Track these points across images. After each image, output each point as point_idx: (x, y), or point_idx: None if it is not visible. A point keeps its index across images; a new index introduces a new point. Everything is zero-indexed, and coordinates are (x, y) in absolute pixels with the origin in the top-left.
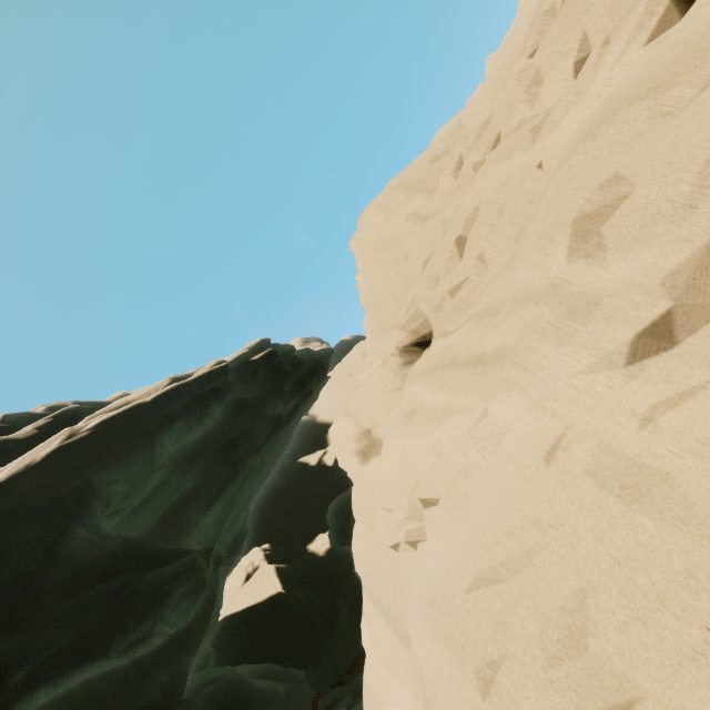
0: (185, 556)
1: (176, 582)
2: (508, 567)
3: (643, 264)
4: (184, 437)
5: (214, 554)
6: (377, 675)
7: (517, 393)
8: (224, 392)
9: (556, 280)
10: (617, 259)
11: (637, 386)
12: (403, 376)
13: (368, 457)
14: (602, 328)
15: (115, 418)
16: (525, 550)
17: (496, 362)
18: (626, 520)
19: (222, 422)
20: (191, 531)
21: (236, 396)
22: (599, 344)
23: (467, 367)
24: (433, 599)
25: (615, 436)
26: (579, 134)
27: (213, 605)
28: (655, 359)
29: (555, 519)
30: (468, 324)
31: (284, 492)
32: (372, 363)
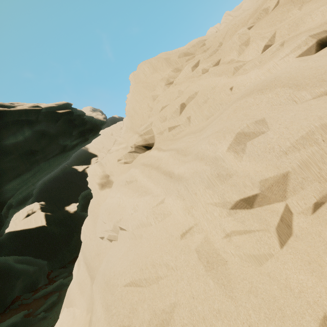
0: None
1: None
2: (147, 281)
3: (257, 169)
4: (1, 141)
5: (8, 203)
6: (75, 291)
7: (181, 199)
8: (35, 123)
9: (218, 156)
10: (247, 160)
11: (230, 220)
12: (133, 158)
13: (104, 187)
14: (228, 189)
15: None
16: (157, 276)
17: (177, 180)
18: (203, 278)
19: (29, 139)
20: None
21: (42, 128)
22: (224, 196)
23: (163, 175)
24: (108, 282)
25: (213, 236)
26: (255, 87)
27: None
28: (242, 211)
29: (175, 266)
30: (171, 152)
31: (60, 179)
32: (121, 143)
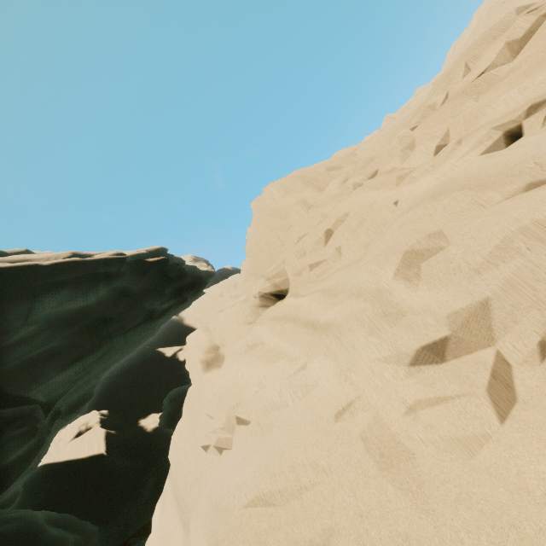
0: (27, 404)
1: (9, 426)
2: (283, 495)
3: (440, 299)
4: (66, 304)
5: (55, 408)
6: None
7: (332, 359)
8: (114, 278)
9: (382, 287)
10: (425, 288)
11: (412, 383)
12: (257, 314)
13: (210, 367)
14: (402, 334)
15: (9, 270)
16: (299, 485)
17: (324, 331)
18: (376, 482)
19: (103, 301)
20: (41, 384)
21: (123, 284)
22: (396, 344)
23: (303, 327)
24: (217, 505)
25: (387, 414)
26: (426, 194)
27: (36, 453)
28: (428, 367)
29: (328, 466)
30: (315, 295)
31: (136, 371)
32: (238, 296)
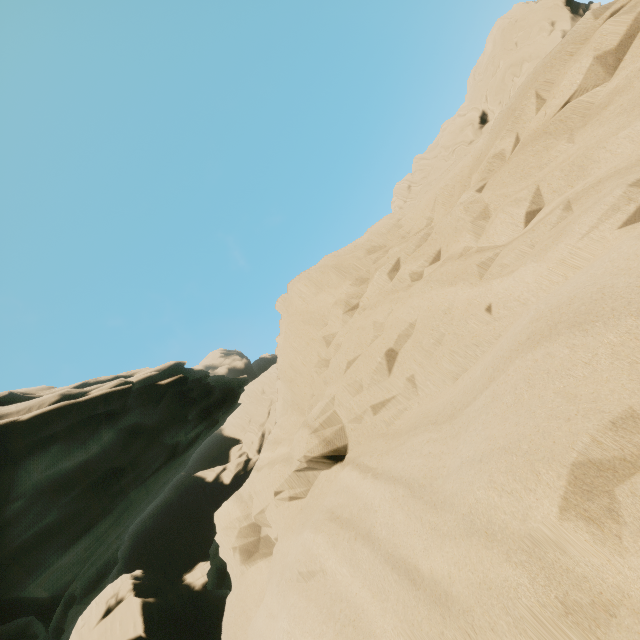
0: (23, 608)
1: None
2: None
3: None
4: (59, 463)
5: (68, 593)
6: None
7: None
8: (120, 415)
9: (539, 534)
10: None
11: None
12: (307, 483)
13: (254, 558)
14: None
15: None
16: None
17: (435, 602)
18: None
19: (109, 448)
20: (39, 576)
21: (133, 421)
22: None
23: (390, 568)
24: None
25: None
26: (556, 314)
27: None
28: None
29: None
30: (395, 492)
31: (173, 507)
32: (277, 440)
